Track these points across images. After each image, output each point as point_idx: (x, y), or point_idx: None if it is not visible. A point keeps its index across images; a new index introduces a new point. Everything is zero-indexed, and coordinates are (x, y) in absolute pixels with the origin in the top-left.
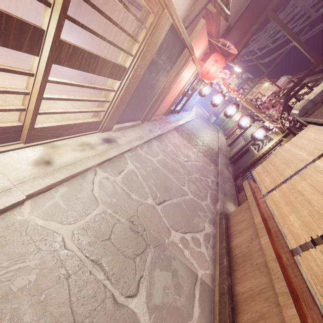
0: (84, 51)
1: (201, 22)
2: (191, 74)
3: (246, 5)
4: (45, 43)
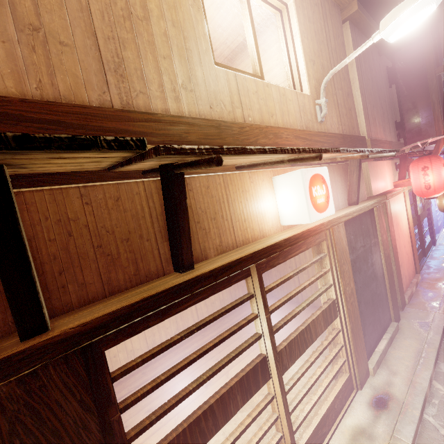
0: (295, 337)
1: (364, 167)
2: (403, 202)
3: (394, 92)
4: (270, 363)
